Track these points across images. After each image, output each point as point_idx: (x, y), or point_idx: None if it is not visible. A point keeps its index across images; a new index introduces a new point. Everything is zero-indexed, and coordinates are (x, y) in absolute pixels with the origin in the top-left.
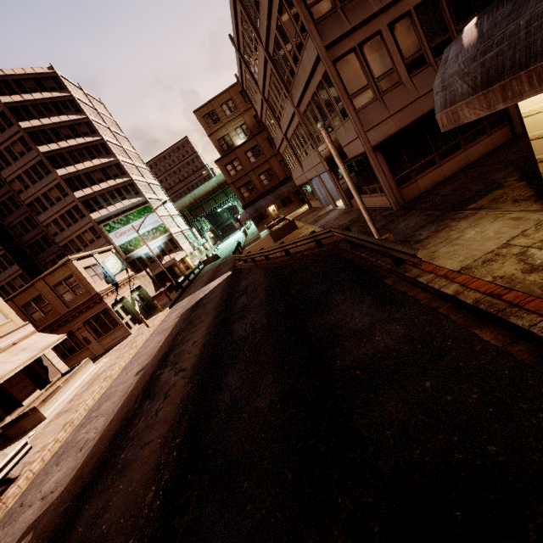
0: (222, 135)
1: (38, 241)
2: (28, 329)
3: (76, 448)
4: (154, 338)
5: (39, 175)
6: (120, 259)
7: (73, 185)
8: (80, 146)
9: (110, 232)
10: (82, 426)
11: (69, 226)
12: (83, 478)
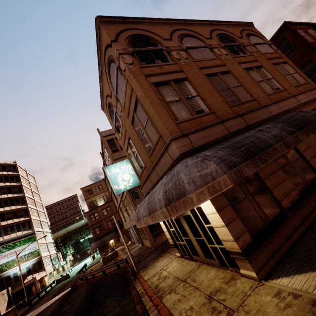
0: (92, 200)
1: None
2: None
3: None
4: None
5: None
6: None
7: None
8: (8, 198)
9: None
10: None
11: None
12: None
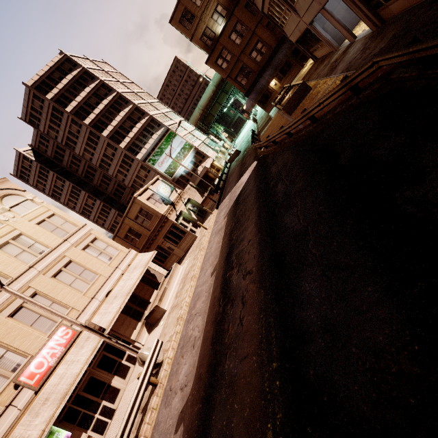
0: (202, 31)
1: (117, 189)
2: (132, 253)
3: (190, 344)
4: (214, 239)
5: (94, 142)
6: (167, 183)
7: (116, 140)
8: (107, 107)
9: (154, 165)
10: (188, 322)
11: (128, 171)
12: (202, 379)
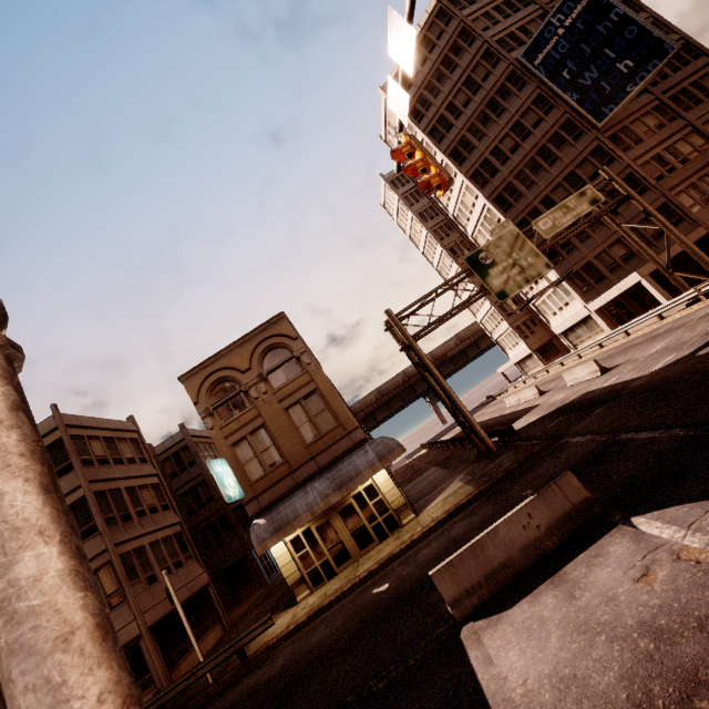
0: None
1: None
2: None
3: None
4: None
5: None
6: None
7: None
8: None
9: None
10: None
11: None
12: None
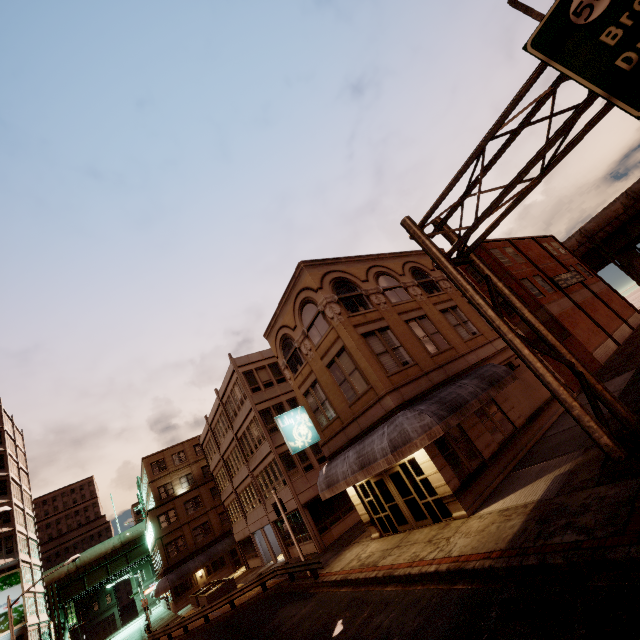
0: (165, 482)
1: None
2: None
3: None
4: None
5: None
6: None
7: None
8: None
9: None
10: None
11: None
12: None
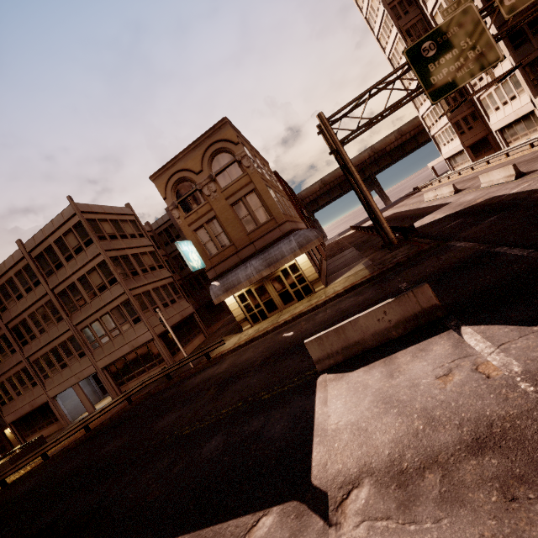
0: None
1: None
2: None
3: None
4: None
5: None
6: None
7: None
8: None
9: None
10: None
11: None
12: None
